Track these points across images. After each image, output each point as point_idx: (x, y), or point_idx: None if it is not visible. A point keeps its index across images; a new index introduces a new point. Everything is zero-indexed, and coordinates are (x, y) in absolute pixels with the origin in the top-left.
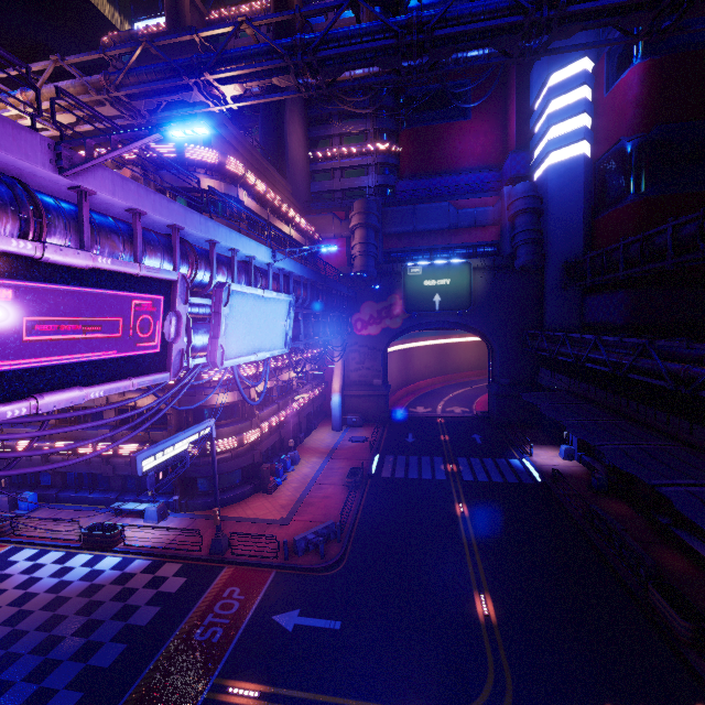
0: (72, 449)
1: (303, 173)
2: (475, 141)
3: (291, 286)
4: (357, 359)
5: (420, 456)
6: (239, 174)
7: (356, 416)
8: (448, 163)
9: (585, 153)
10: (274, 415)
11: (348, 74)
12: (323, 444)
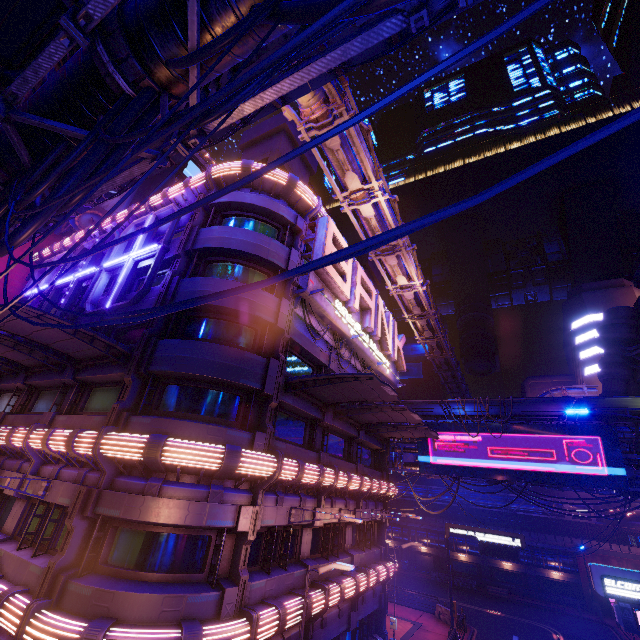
0: (357, 588)
1: None
2: None
3: None
4: None
5: None
6: None
7: None
8: None
9: None
10: None
11: None
12: None
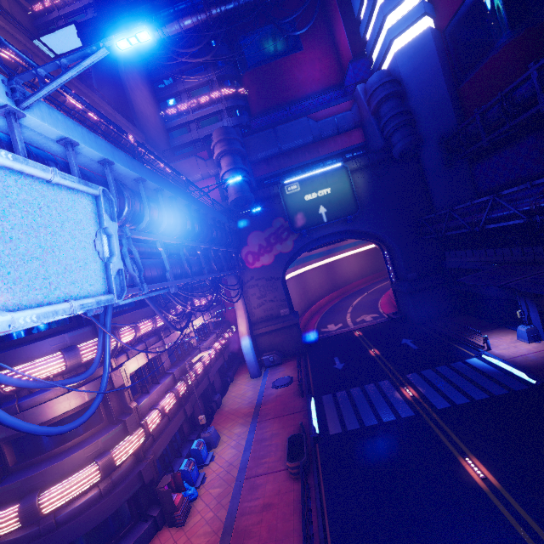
0: None
1: (158, 129)
2: (312, 68)
3: (111, 186)
4: (257, 294)
5: (362, 386)
6: (19, 66)
7: (272, 355)
8: (294, 93)
9: (431, 26)
10: (168, 393)
11: (178, 26)
12: (244, 401)
